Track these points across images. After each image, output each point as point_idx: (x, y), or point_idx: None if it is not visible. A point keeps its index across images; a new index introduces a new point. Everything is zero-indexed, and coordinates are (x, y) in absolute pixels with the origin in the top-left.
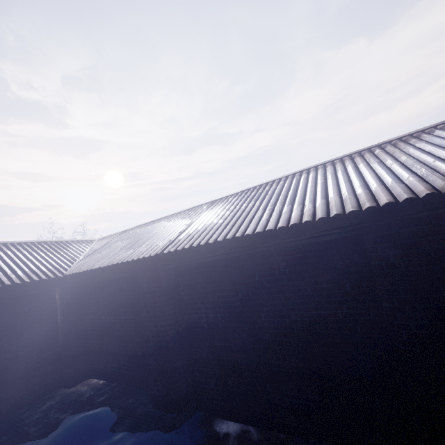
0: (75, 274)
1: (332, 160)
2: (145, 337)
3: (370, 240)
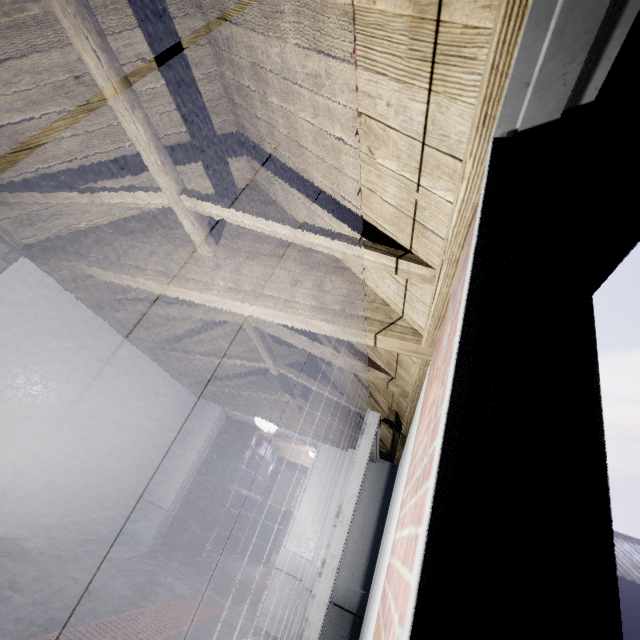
0: None
1: None
2: None
3: None
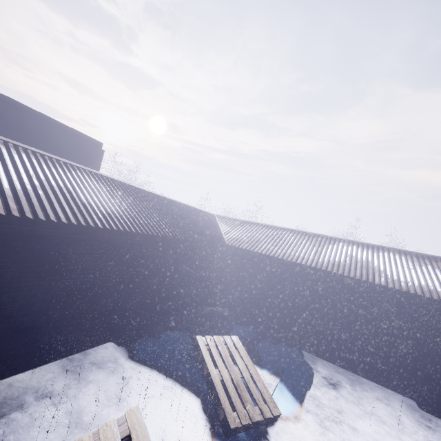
0: (234, 247)
1: (417, 254)
2: (286, 302)
3: (438, 313)
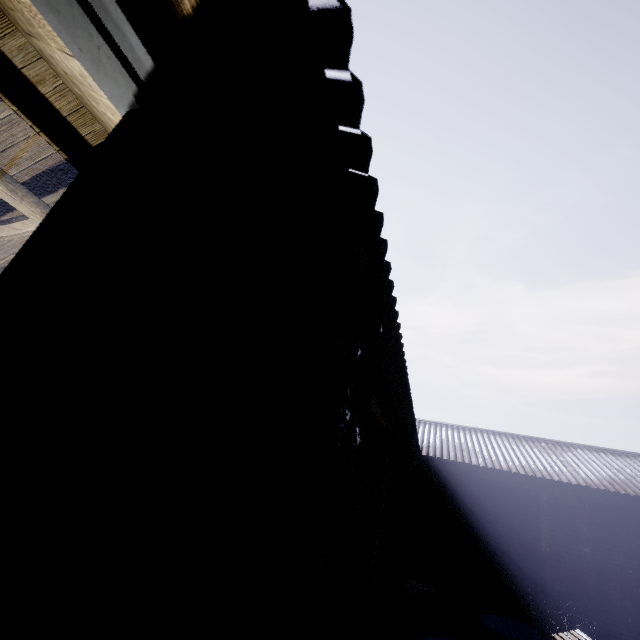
0: (434, 458)
1: None
2: (559, 557)
3: None
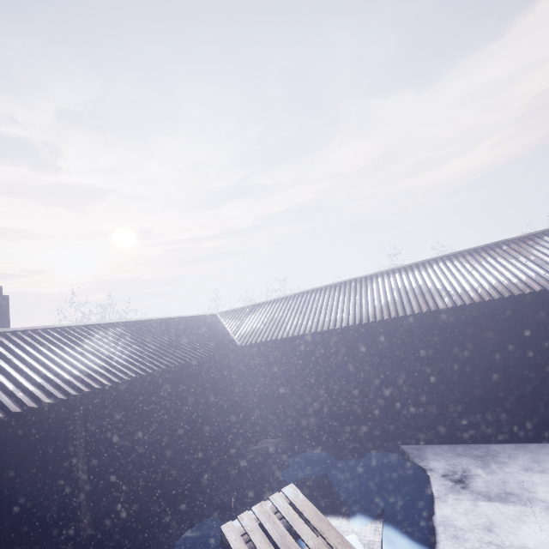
0: (251, 345)
1: (468, 251)
2: (348, 389)
3: (531, 311)
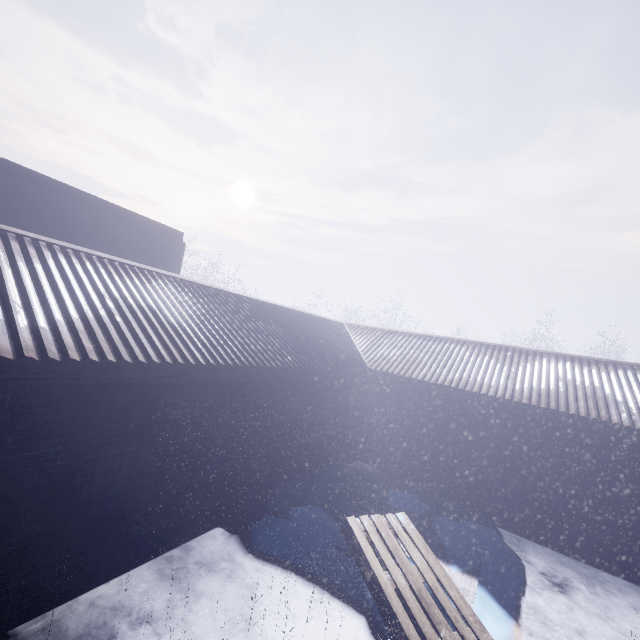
0: (380, 372)
1: None
2: (468, 455)
3: None
